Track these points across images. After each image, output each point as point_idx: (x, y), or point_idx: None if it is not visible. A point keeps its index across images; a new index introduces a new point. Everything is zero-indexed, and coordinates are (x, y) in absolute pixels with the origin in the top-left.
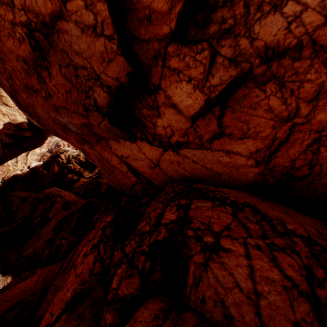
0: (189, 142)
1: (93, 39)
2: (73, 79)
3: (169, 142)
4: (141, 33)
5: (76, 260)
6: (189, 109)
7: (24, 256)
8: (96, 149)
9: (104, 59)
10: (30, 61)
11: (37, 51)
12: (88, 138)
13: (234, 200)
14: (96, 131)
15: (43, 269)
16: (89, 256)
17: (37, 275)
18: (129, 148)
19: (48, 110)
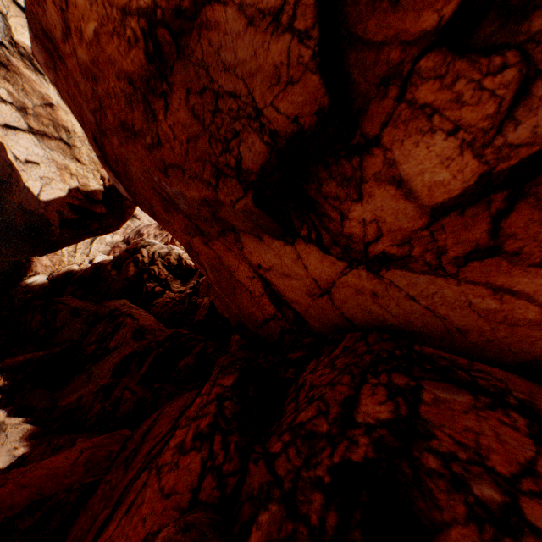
0: (409, 257)
1: (267, 37)
2: (207, 117)
3: (366, 252)
4: (369, 29)
5: (162, 455)
6: (435, 190)
7: (61, 406)
8: (213, 248)
9: (280, 78)
10: (139, 81)
11: (154, 63)
12: (204, 225)
13: (526, 399)
14: (224, 215)
15: (88, 438)
16: (189, 454)
17: (78, 449)
18: (277, 254)
19: (149, 169)
